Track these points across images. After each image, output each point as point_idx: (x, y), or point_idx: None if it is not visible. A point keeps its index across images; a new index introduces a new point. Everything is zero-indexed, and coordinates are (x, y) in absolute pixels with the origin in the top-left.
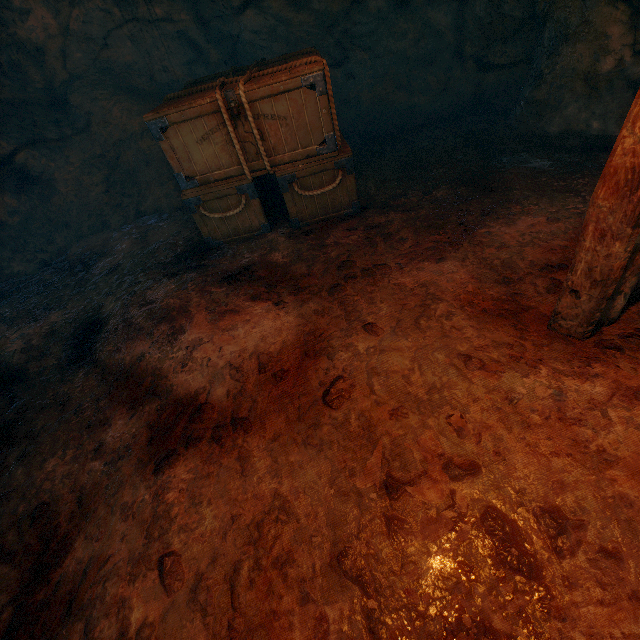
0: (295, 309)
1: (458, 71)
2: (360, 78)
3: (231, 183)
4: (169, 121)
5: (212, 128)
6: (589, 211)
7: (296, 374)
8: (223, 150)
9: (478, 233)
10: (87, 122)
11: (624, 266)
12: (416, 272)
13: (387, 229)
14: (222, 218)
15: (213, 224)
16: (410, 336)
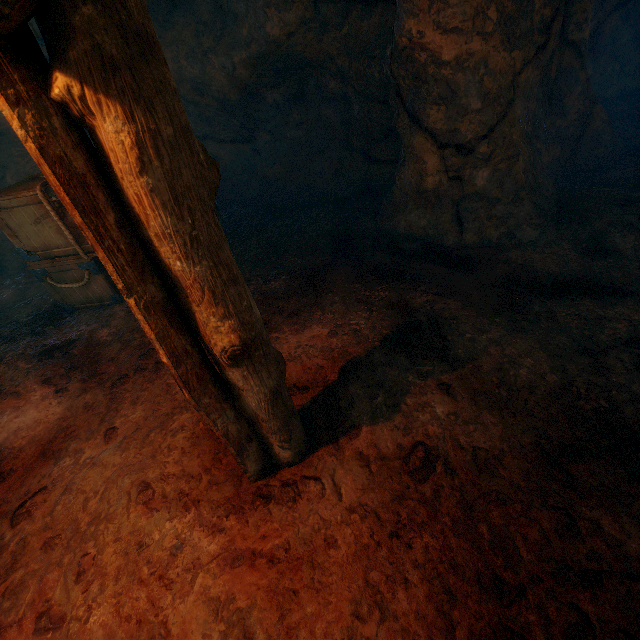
0: (72, 399)
1: (349, 159)
2: (265, 155)
3: (71, 260)
4: (0, 206)
5: (43, 214)
6: None
7: (22, 475)
8: (58, 233)
9: (271, 337)
10: (3, 174)
11: (223, 435)
12: None
13: None
14: (72, 287)
15: (65, 292)
16: (129, 450)
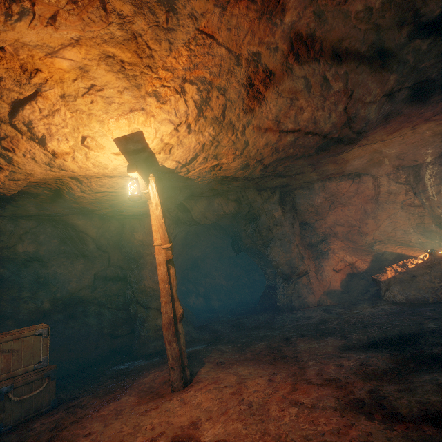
0: None
1: (102, 340)
2: None
3: None
4: None
5: None
6: (164, 337)
7: None
8: None
9: (133, 385)
10: None
11: (179, 350)
12: (107, 407)
13: (81, 403)
14: None
15: None
16: (115, 422)
